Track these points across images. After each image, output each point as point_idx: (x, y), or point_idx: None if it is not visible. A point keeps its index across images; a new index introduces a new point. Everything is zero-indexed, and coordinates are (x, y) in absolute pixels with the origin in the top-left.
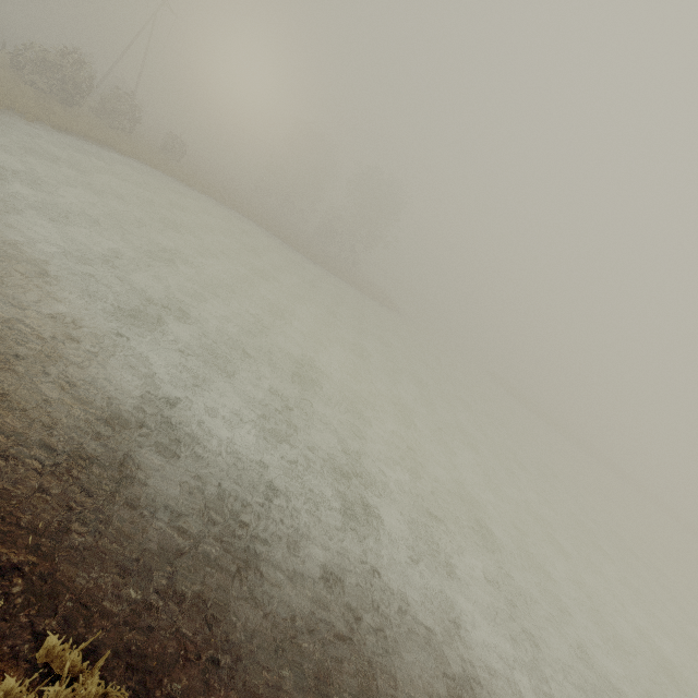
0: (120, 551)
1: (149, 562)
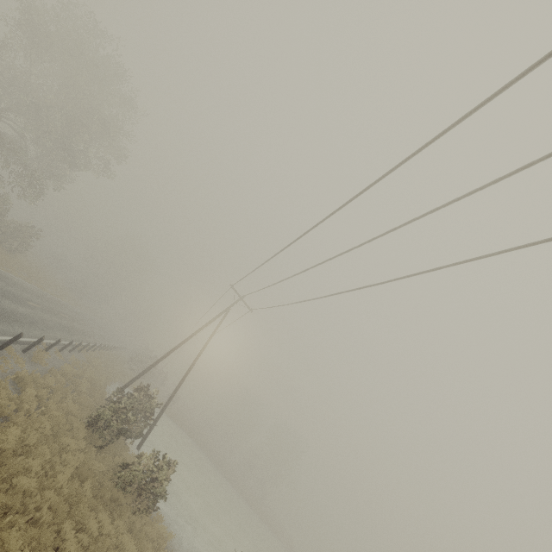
0: None
1: None
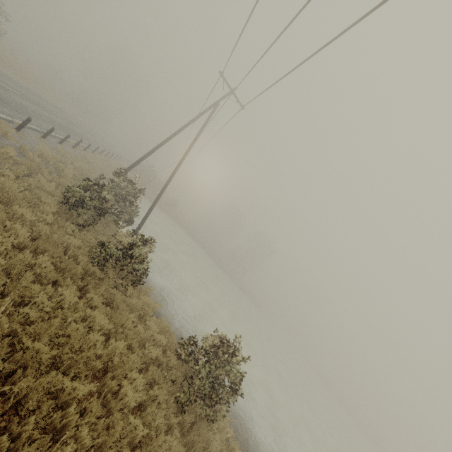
0: (167, 317)
1: (172, 322)
